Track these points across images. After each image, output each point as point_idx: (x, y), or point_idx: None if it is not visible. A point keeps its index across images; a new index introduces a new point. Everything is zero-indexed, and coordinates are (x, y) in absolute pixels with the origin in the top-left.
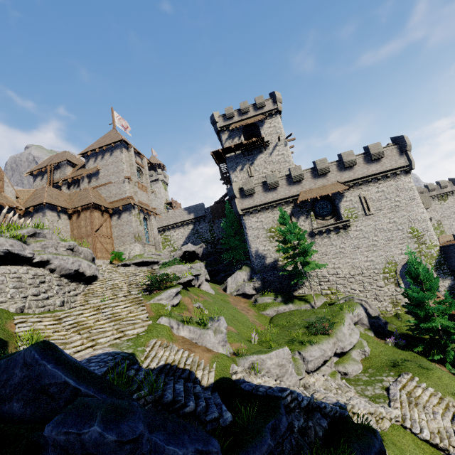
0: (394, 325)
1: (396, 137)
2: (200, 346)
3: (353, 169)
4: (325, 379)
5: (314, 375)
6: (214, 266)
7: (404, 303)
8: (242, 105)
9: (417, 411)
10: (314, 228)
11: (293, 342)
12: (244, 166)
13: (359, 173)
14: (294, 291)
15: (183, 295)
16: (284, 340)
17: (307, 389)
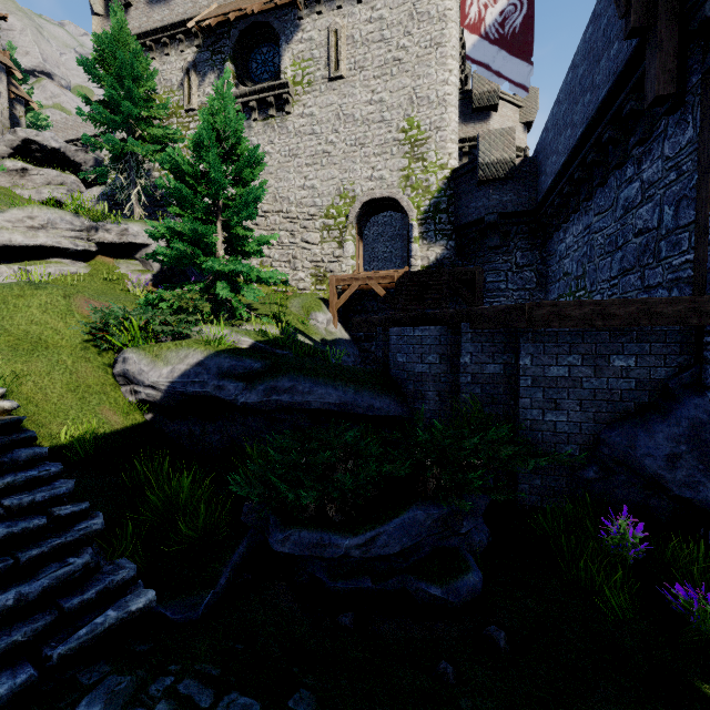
0: (263, 299)
1: None
2: None
3: None
4: None
5: None
6: None
7: None
8: None
9: None
10: None
11: None
12: None
13: None
14: None
15: None
16: None
17: None
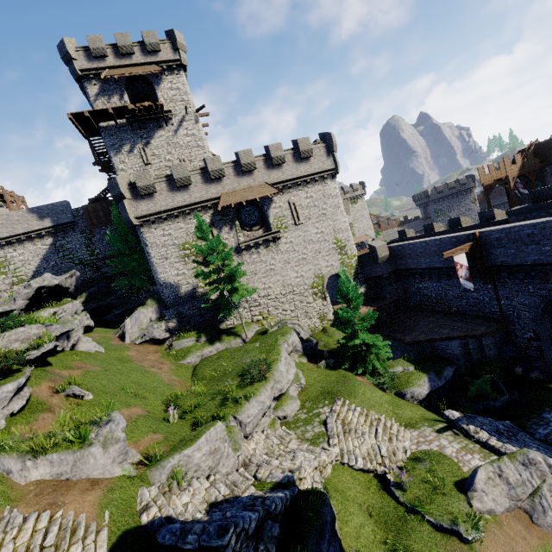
0: (323, 341)
1: (324, 133)
2: (77, 483)
3: (282, 168)
4: (266, 435)
5: (253, 435)
6: (101, 300)
7: (330, 316)
8: (119, 39)
9: (351, 438)
10: (241, 242)
11: (227, 403)
12: (134, 146)
13: (288, 173)
14: (221, 324)
15: (37, 382)
16: (214, 403)
17: (248, 468)
